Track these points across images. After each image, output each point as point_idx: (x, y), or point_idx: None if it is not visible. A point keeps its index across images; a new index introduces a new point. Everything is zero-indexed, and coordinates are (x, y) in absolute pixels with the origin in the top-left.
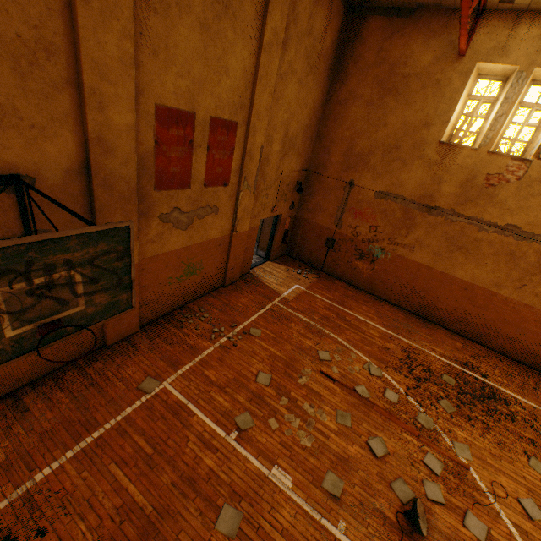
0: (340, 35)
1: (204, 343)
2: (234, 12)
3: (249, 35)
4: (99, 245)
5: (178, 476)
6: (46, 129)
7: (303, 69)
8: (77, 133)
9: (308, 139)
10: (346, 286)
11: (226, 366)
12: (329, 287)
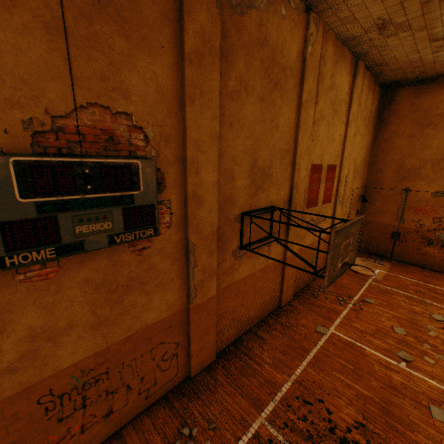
0: (378, 103)
1: (338, 307)
2: (338, 112)
3: (342, 120)
4: (356, 226)
5: (381, 383)
6: (282, 184)
7: (362, 127)
8: (288, 184)
9: (364, 167)
10: (419, 269)
11: (364, 321)
12: (405, 270)
